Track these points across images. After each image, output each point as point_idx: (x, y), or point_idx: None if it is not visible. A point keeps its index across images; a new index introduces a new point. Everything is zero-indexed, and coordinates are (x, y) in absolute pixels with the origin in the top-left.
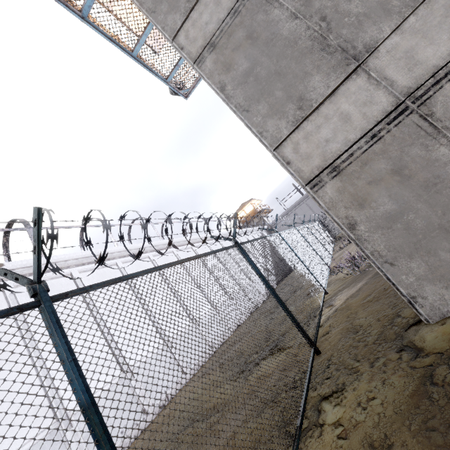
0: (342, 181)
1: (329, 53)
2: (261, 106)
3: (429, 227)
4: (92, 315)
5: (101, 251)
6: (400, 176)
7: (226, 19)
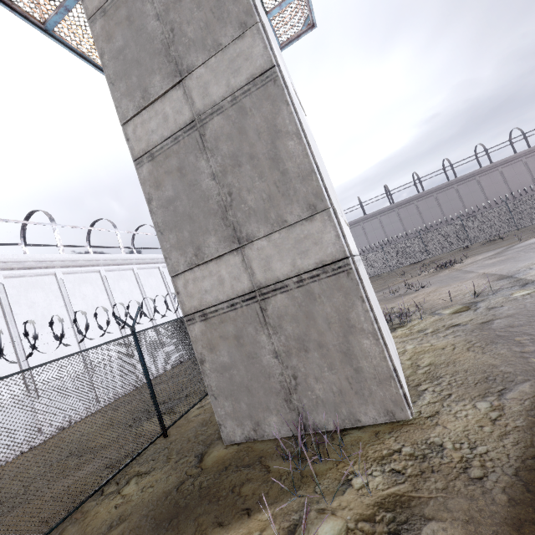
0: (206, 327)
1: (226, 224)
2: (172, 236)
3: (241, 384)
4: (8, 327)
5: (39, 257)
6: (238, 342)
7: (168, 140)
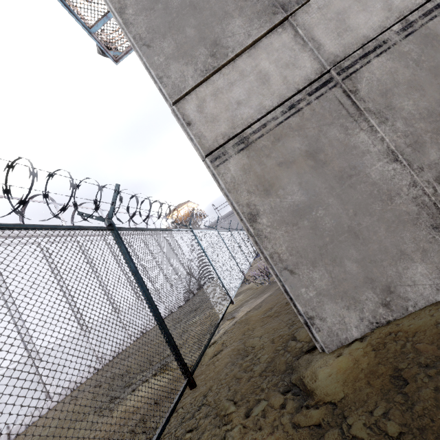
0: (250, 157)
1: None
2: (166, 43)
3: (338, 228)
4: None
5: None
6: (314, 161)
7: None
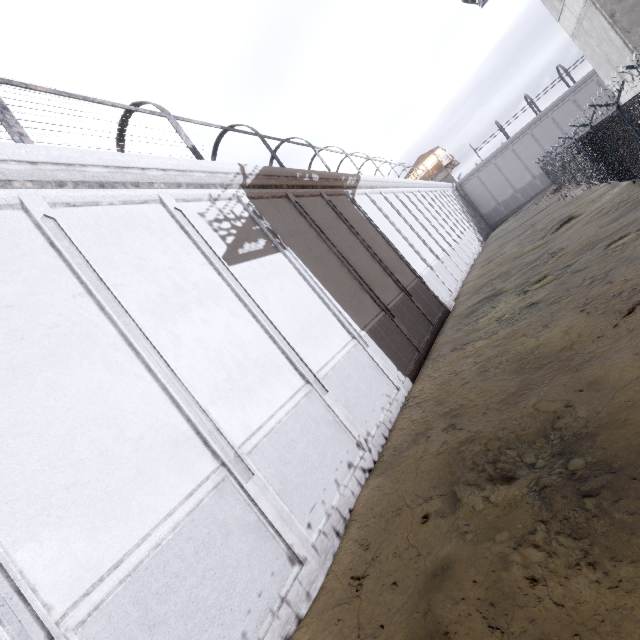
0: None
1: None
2: (639, 29)
3: None
4: (405, 223)
5: (385, 179)
6: None
7: None
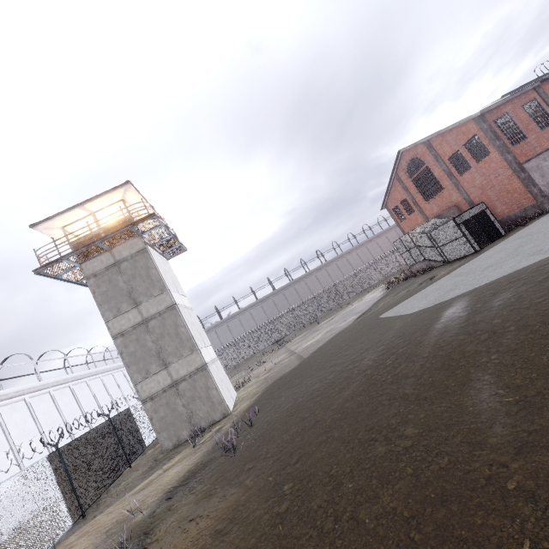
0: (153, 403)
1: (159, 359)
2: (134, 367)
3: (171, 422)
4: None
5: None
6: (168, 405)
7: (131, 328)
